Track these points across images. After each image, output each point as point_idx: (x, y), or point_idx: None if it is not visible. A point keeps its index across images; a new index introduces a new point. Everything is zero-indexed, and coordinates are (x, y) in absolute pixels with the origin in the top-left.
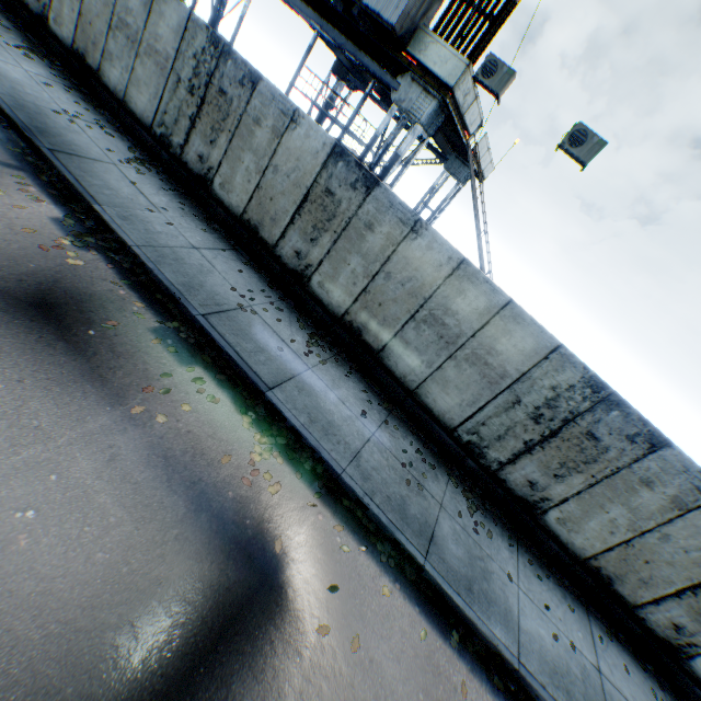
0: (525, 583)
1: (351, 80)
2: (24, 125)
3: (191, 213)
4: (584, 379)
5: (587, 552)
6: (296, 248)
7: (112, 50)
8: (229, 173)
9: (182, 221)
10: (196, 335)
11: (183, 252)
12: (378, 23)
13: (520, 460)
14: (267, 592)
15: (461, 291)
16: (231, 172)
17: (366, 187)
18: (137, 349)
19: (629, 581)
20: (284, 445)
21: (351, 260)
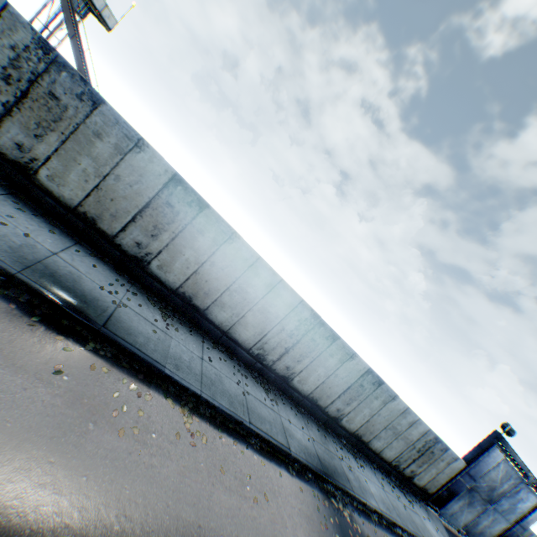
0: None
1: None
2: None
3: None
4: (36, 41)
5: (76, 202)
6: None
7: None
8: None
9: None
10: None
11: None
12: None
13: (5, 123)
14: None
15: None
16: None
17: None
18: None
19: (106, 218)
20: None
21: None
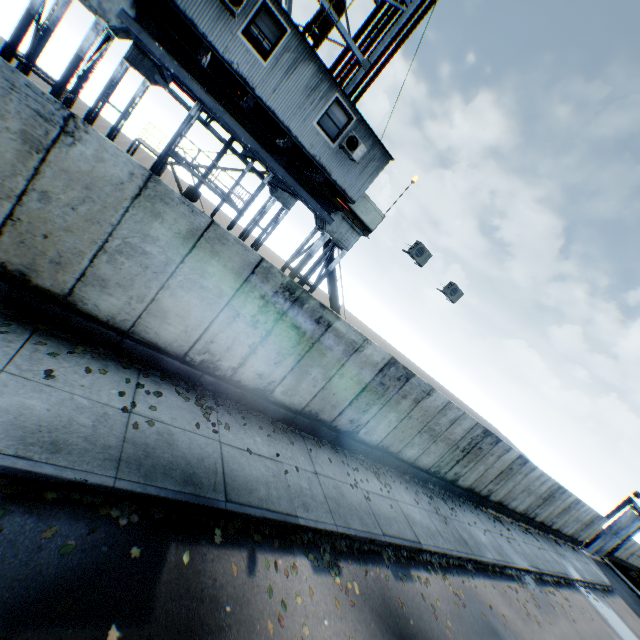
0: (468, 519)
1: (158, 81)
2: (187, 496)
3: (268, 430)
4: (482, 431)
5: (469, 485)
6: (350, 418)
7: (104, 274)
8: (294, 383)
9: (286, 452)
10: (389, 550)
11: (326, 490)
12: (339, 191)
13: (454, 467)
14: (500, 636)
15: (445, 414)
16: (296, 382)
17: (406, 378)
18: (413, 600)
19: (479, 485)
20: (439, 565)
21: (389, 415)
